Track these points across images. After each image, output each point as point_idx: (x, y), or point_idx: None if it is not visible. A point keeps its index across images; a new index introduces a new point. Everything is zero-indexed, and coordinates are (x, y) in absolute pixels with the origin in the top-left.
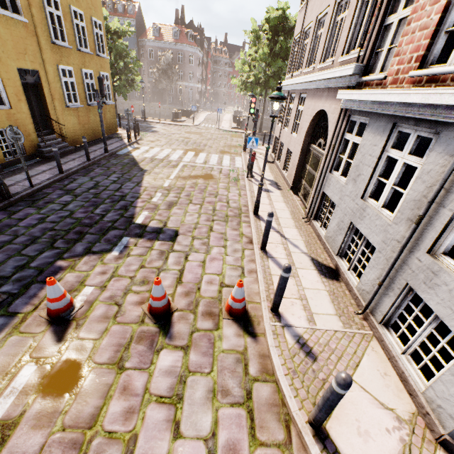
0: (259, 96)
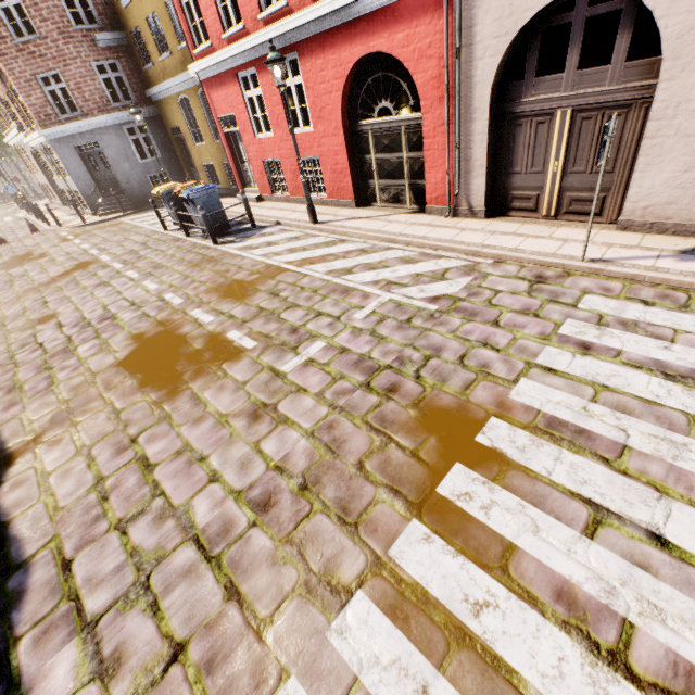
0: (2, 158)
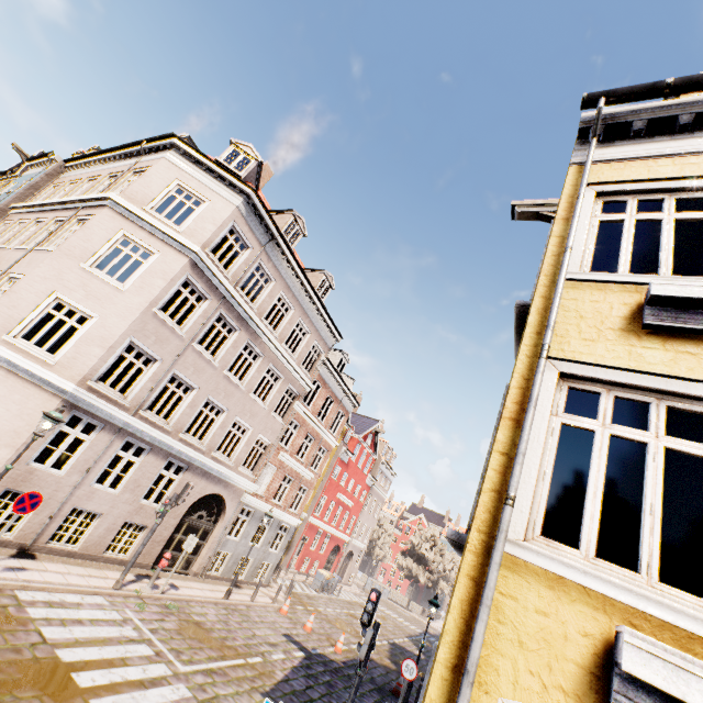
0: None
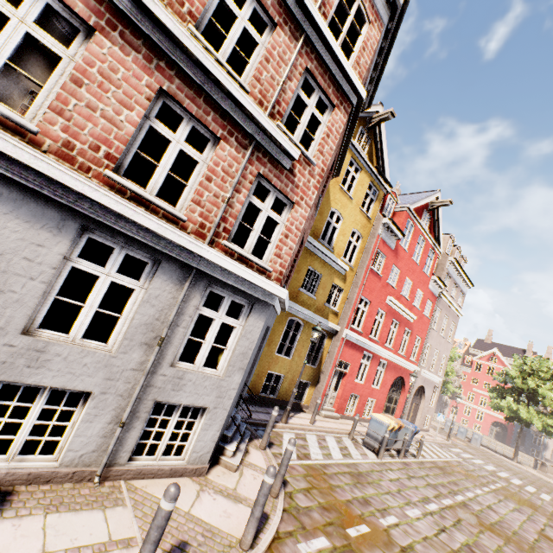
0: None
